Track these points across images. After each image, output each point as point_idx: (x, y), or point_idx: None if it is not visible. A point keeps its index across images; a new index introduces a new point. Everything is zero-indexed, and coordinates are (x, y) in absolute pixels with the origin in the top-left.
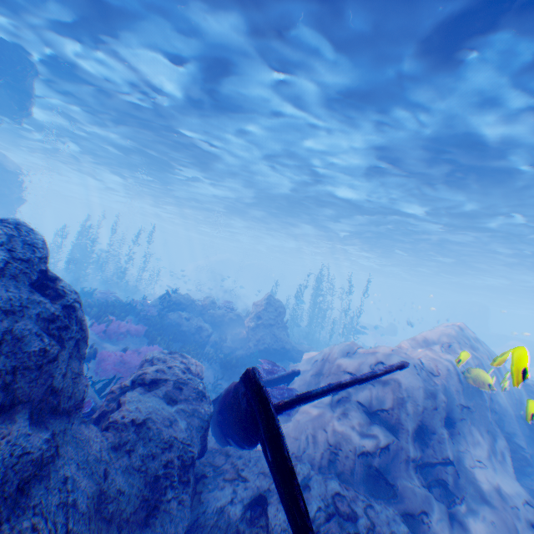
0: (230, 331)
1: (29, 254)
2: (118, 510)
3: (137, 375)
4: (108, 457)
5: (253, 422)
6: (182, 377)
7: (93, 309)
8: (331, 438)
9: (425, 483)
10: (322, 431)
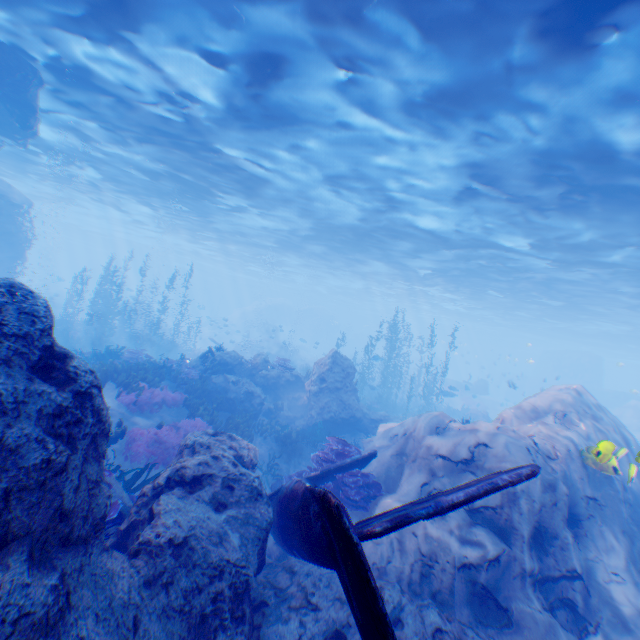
0: (287, 396)
1: (27, 326)
2: None
3: (174, 471)
4: (139, 598)
5: (332, 559)
6: (232, 471)
7: (121, 374)
8: (423, 545)
9: (546, 604)
10: (410, 535)
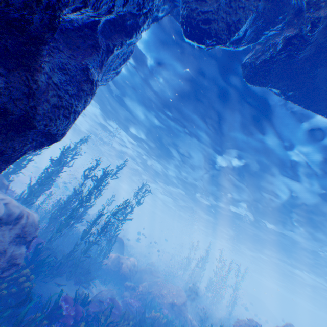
0: None
1: None
2: None
3: None
4: None
5: None
6: None
7: None
8: None
9: None
10: None
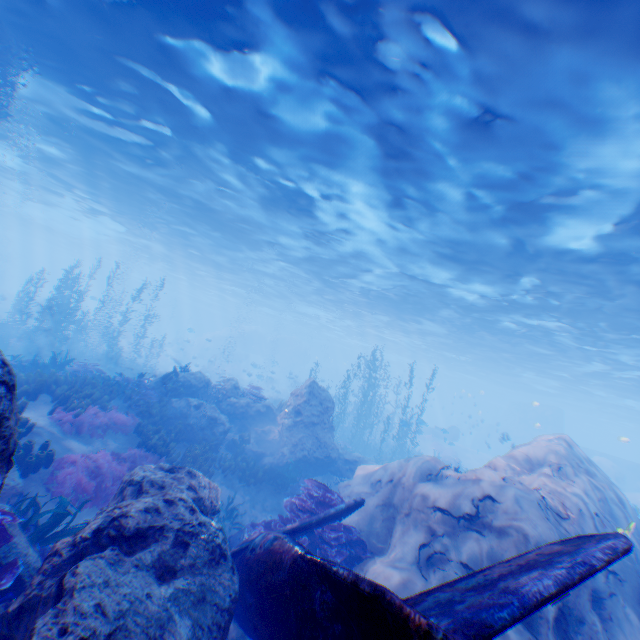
0: (256, 429)
1: None
2: None
3: (109, 519)
4: None
5: None
6: (190, 523)
7: (62, 387)
8: None
9: None
10: None
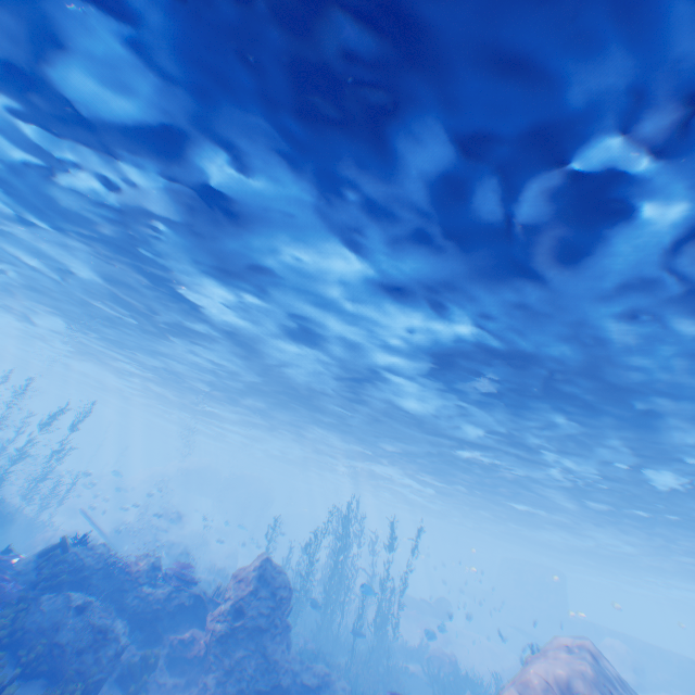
0: (173, 637)
1: None
2: None
3: None
4: None
5: None
6: None
7: None
8: None
9: None
10: None
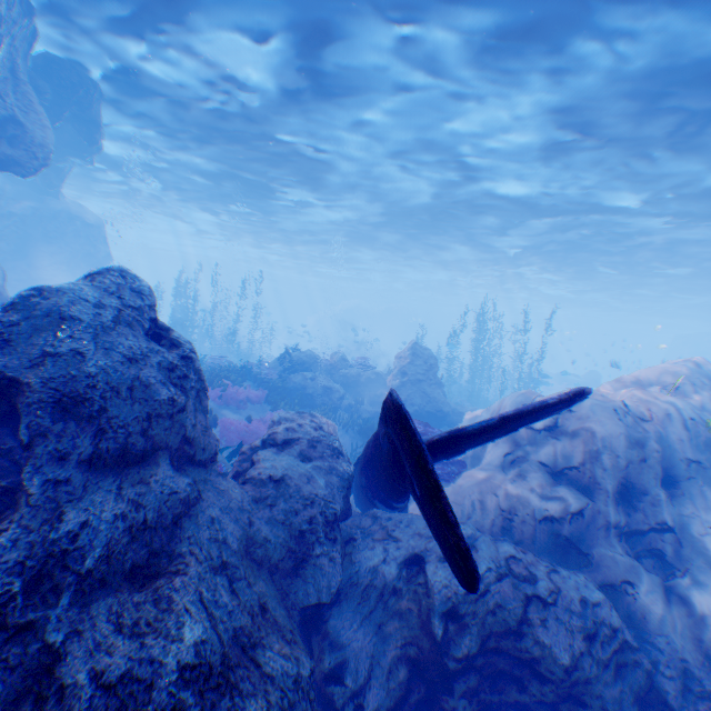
0: (368, 393)
1: (139, 302)
2: (266, 555)
3: (265, 433)
4: (249, 506)
5: (397, 462)
6: (315, 435)
7: (206, 375)
8: (502, 502)
9: (631, 553)
10: (490, 495)
